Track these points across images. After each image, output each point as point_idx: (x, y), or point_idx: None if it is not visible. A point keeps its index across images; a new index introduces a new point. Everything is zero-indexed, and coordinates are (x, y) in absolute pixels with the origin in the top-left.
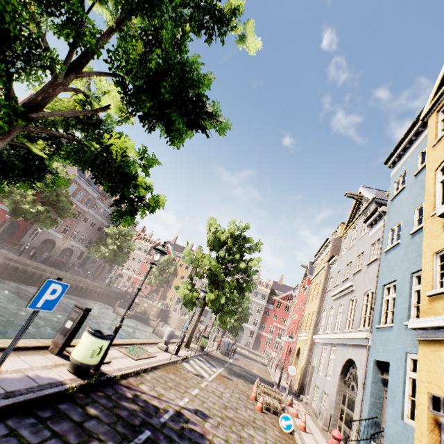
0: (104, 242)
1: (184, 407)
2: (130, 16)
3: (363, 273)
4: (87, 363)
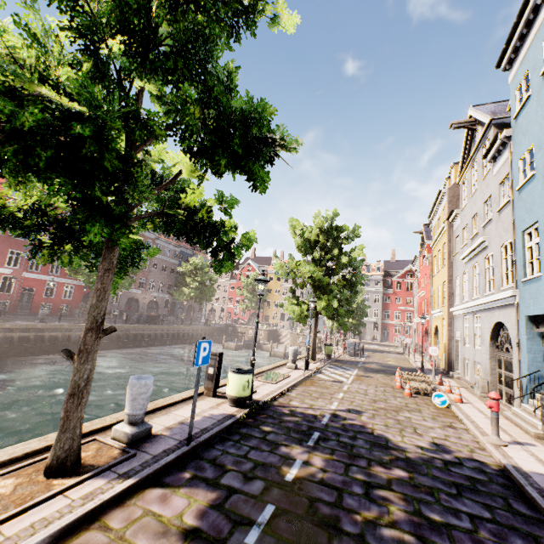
0: (183, 283)
1: (337, 409)
2: (178, 86)
3: (495, 223)
4: (243, 396)
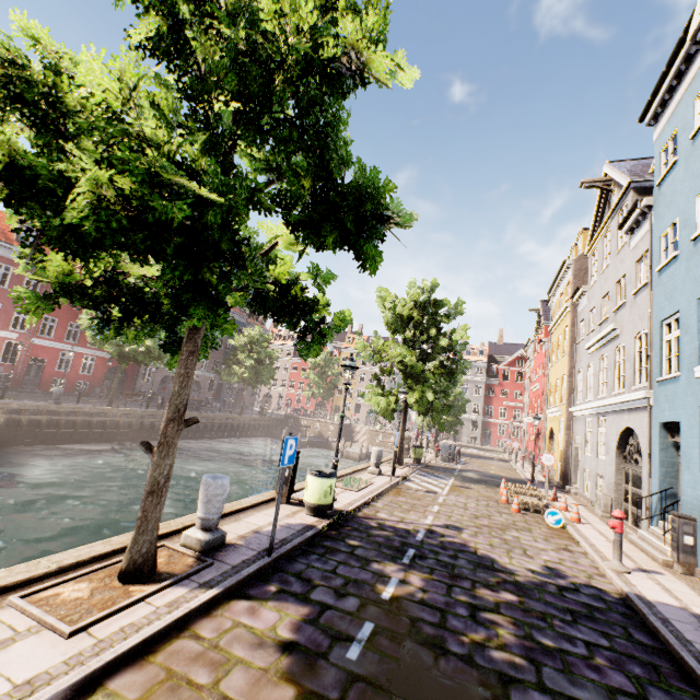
0: (235, 360)
1: (433, 525)
2: (290, 157)
3: (629, 308)
4: (324, 504)
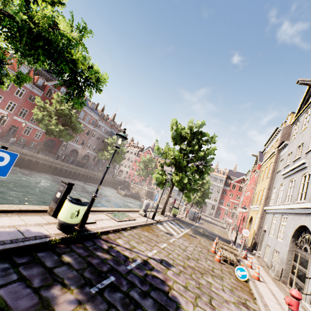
0: (106, 149)
1: (152, 257)
2: None
3: None
4: (68, 222)
